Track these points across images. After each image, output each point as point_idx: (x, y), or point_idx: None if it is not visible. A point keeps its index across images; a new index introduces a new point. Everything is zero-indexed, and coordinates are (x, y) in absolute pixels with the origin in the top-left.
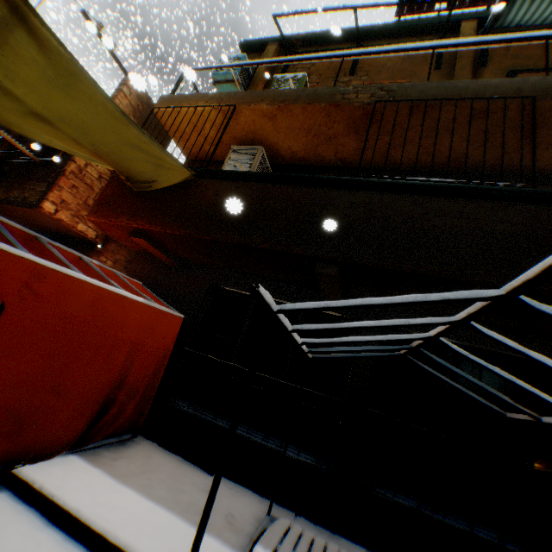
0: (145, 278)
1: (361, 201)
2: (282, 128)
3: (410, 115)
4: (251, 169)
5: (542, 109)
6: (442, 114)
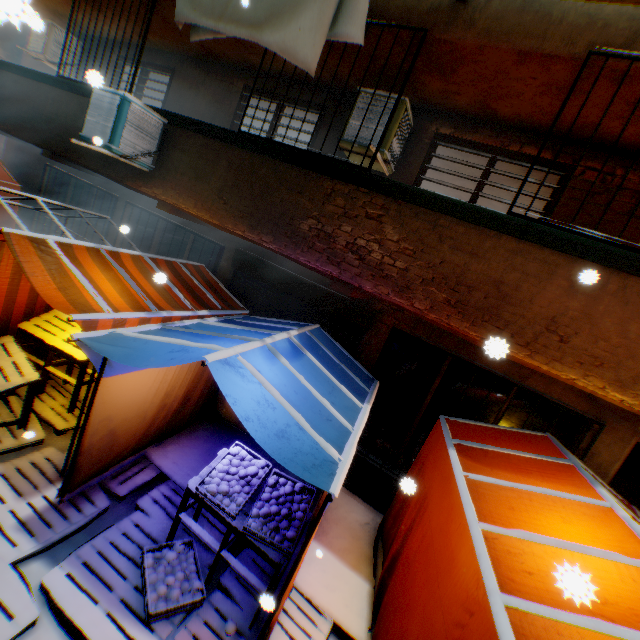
0: (15, 154)
1: (59, 100)
2: (55, 3)
3: (93, 8)
4: (46, 50)
5: (172, 9)
6: (126, 4)
